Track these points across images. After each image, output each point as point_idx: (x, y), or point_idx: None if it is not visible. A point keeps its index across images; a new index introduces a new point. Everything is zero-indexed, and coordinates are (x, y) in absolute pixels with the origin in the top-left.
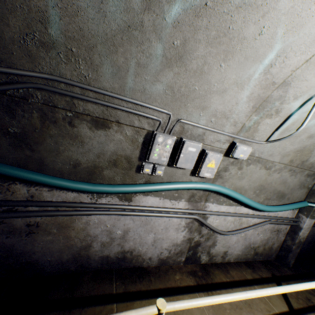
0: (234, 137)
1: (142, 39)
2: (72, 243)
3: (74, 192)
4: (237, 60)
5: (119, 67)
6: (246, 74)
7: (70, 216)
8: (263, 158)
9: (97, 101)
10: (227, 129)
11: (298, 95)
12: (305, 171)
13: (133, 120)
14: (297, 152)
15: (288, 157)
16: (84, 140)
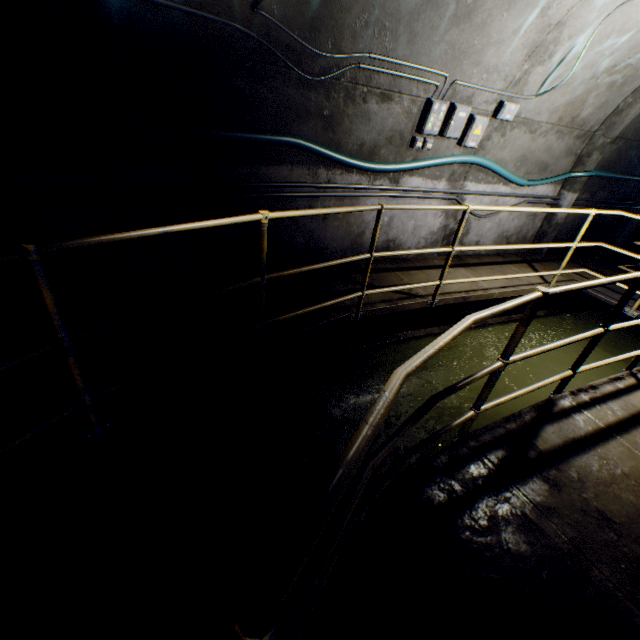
0: (502, 95)
1: (442, 4)
2: (351, 231)
3: (356, 176)
4: (519, 9)
5: (416, 34)
6: (524, 20)
7: (352, 202)
8: (529, 119)
9: (393, 74)
10: (496, 86)
11: (572, 35)
12: (574, 131)
13: (412, 89)
14: (567, 106)
15: (556, 115)
16: (371, 117)
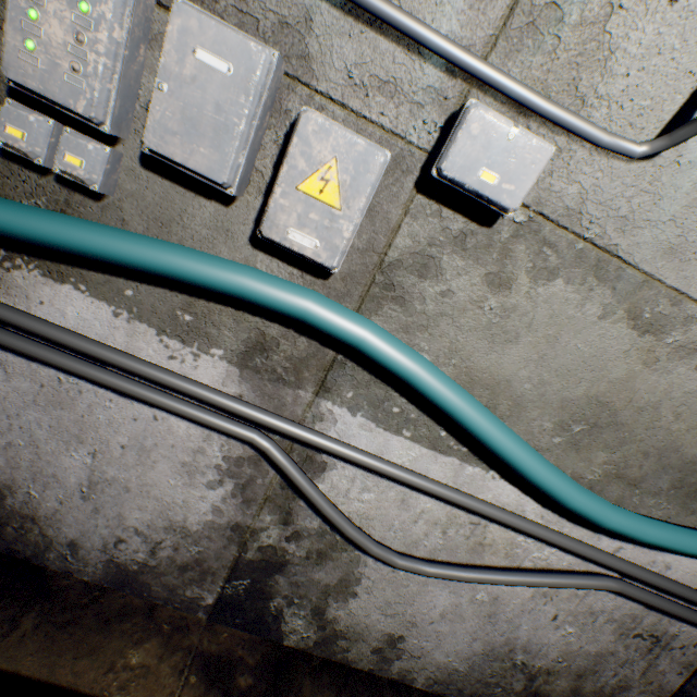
0: (463, 65)
1: None
2: None
3: None
4: None
5: None
6: None
7: None
8: (628, 261)
9: None
10: (427, 8)
11: None
12: None
13: None
14: None
15: None
16: None
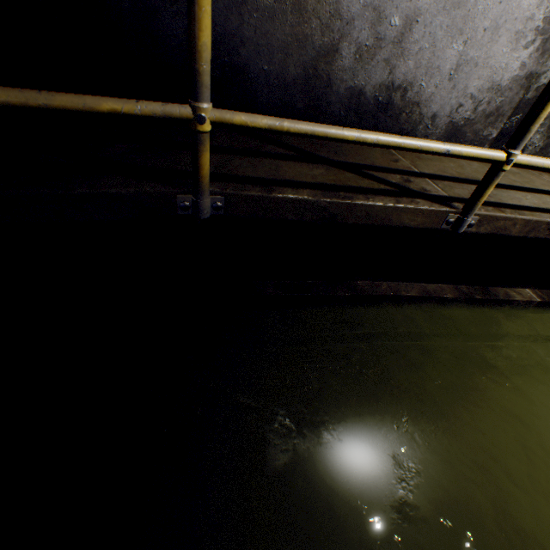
0: None
1: None
2: (306, 34)
3: None
4: None
5: None
6: None
7: None
8: None
9: None
10: None
11: None
12: None
13: None
14: None
15: None
16: None
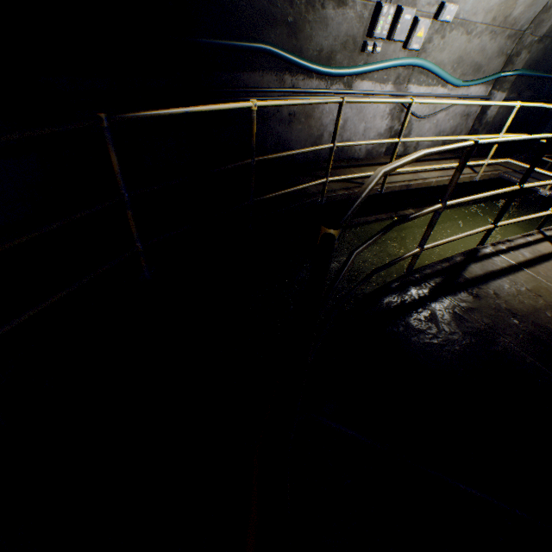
0: None
1: None
2: (312, 134)
3: (316, 81)
4: None
5: None
6: None
7: (312, 106)
8: (466, 20)
9: None
10: None
11: None
12: (506, 31)
13: None
14: (500, 5)
15: (491, 15)
16: (328, 23)
